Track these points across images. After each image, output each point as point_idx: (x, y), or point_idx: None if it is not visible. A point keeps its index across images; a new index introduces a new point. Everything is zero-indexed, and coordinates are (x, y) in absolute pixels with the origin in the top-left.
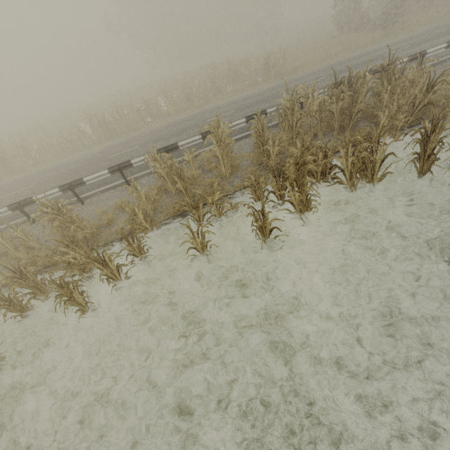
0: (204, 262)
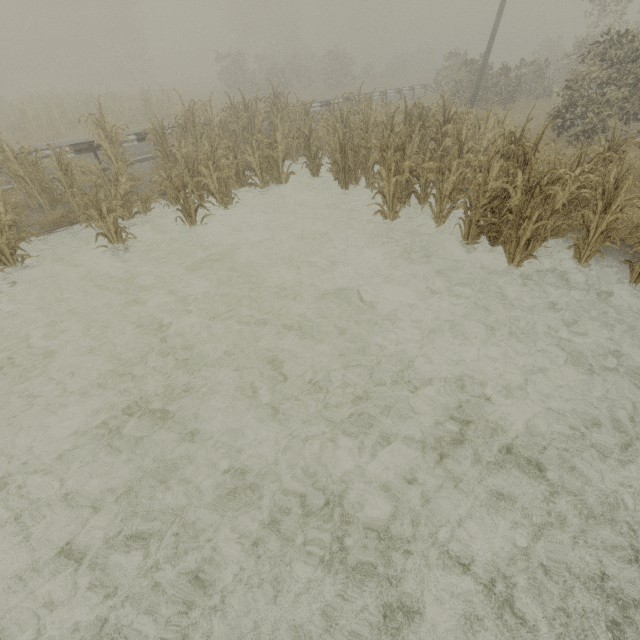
0: (122, 261)
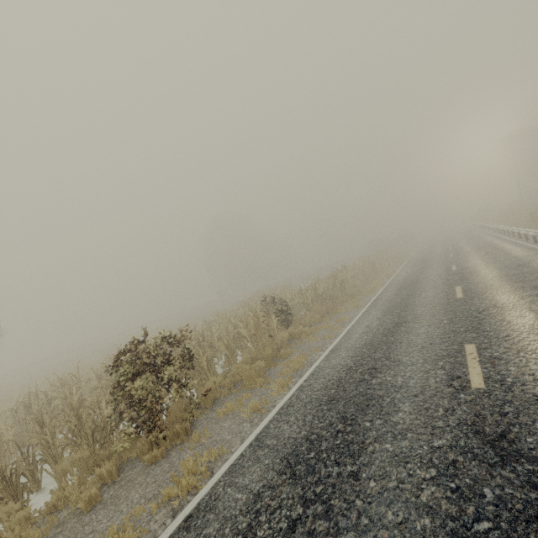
0: None
